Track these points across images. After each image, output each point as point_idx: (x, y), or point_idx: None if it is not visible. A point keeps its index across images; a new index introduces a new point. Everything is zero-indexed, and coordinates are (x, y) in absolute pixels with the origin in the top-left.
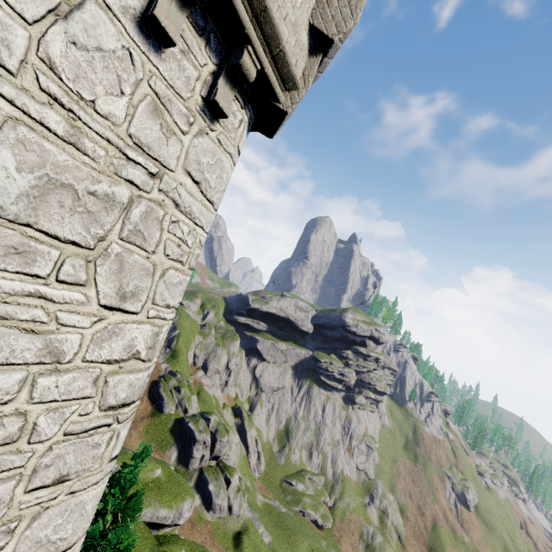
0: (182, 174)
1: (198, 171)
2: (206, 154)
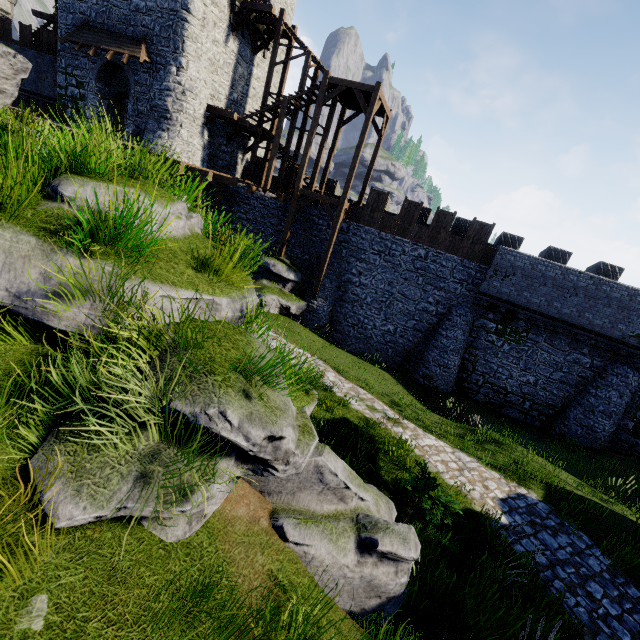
0: (289, 7)
1: (291, 6)
2: (292, 1)
